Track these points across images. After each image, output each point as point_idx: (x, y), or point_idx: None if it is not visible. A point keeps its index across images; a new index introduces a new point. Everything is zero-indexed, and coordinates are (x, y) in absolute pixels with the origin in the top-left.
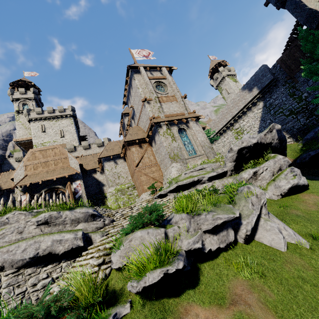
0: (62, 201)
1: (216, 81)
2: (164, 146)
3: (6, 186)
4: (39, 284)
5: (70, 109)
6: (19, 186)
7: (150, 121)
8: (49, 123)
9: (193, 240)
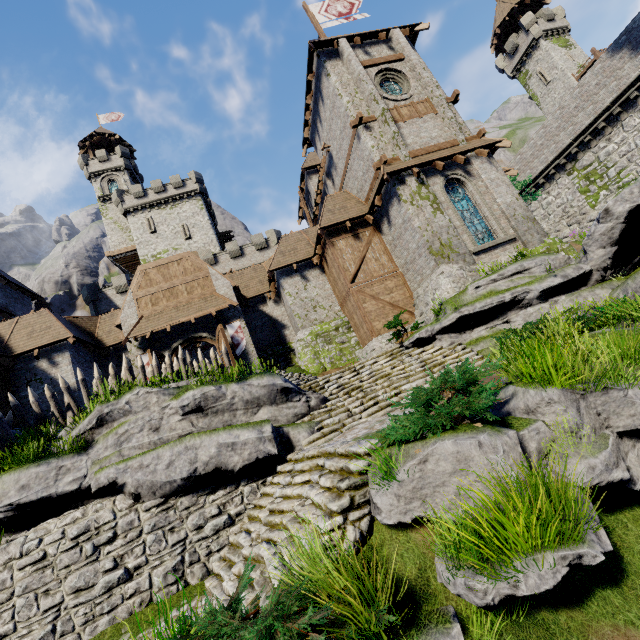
0: (216, 363)
1: (511, 58)
2: (415, 227)
3: (111, 339)
4: (207, 526)
5: (194, 179)
6: (134, 339)
7: (374, 172)
8: (160, 213)
9: (605, 462)
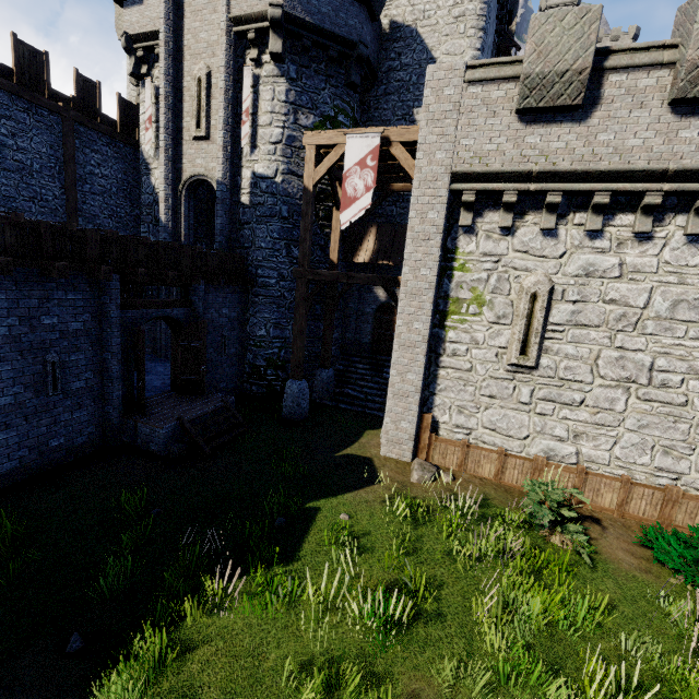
0: None
1: None
2: None
3: None
4: None
5: (631, 35)
6: None
7: None
8: None
9: None
